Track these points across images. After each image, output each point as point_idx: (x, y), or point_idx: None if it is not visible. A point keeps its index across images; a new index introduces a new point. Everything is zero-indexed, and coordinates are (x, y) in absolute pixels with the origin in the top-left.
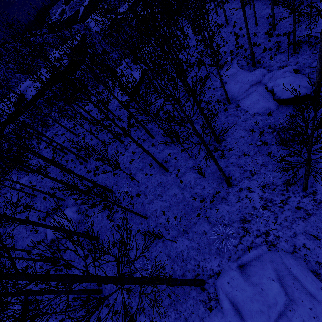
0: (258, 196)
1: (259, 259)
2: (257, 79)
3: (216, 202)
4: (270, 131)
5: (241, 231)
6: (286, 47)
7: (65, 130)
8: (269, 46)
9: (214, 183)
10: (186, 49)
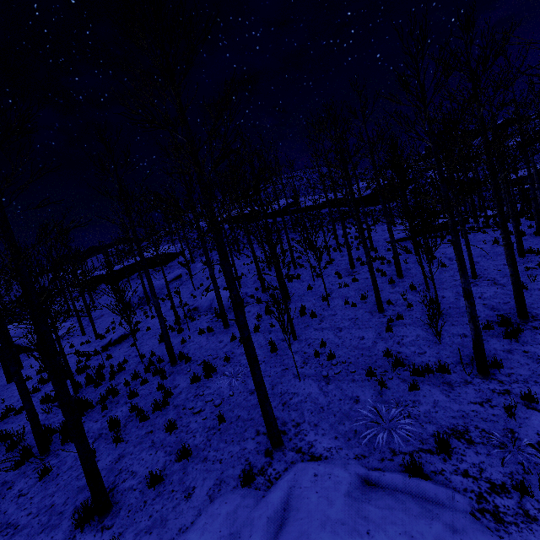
0: None
1: (423, 503)
2: None
3: (426, 379)
4: None
5: (432, 442)
6: None
7: None
8: None
9: (449, 357)
10: None
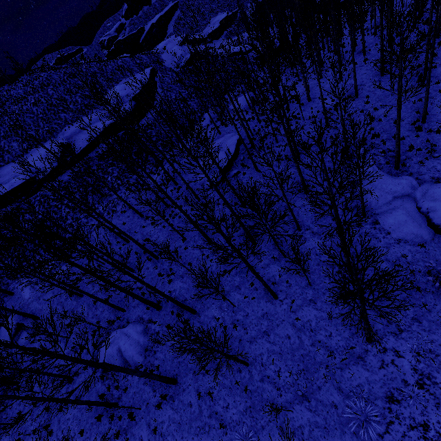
0: (410, 365)
1: None
2: (404, 191)
3: (349, 360)
4: (431, 279)
5: (387, 414)
6: (440, 150)
7: (126, 206)
8: (418, 143)
9: (345, 331)
10: (297, 119)
